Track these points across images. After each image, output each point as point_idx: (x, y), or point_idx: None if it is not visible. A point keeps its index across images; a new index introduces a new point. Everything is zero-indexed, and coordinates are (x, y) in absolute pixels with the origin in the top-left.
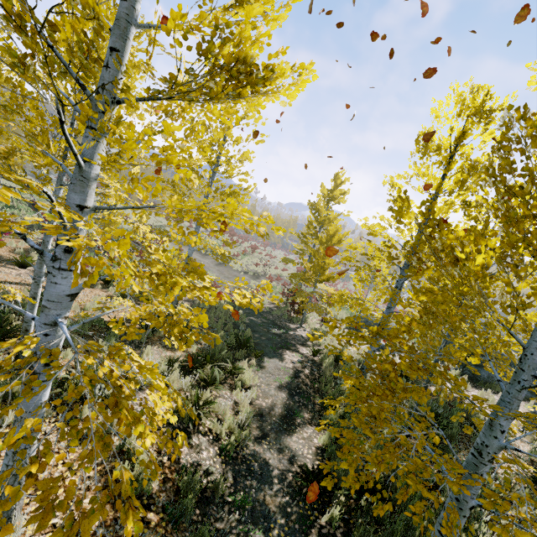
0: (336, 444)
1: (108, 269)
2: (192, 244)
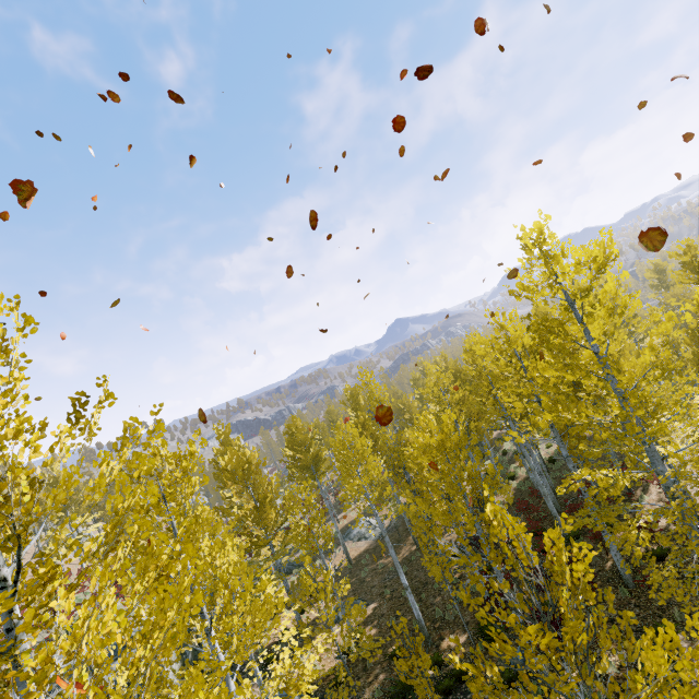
0: None
1: None
2: None
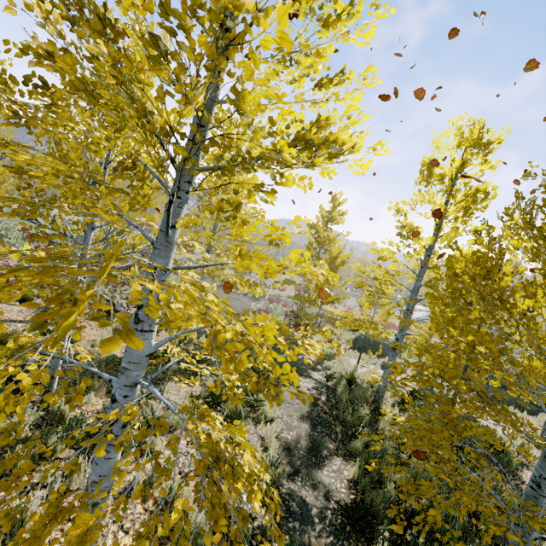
0: (365, 475)
1: (265, 357)
2: (257, 296)
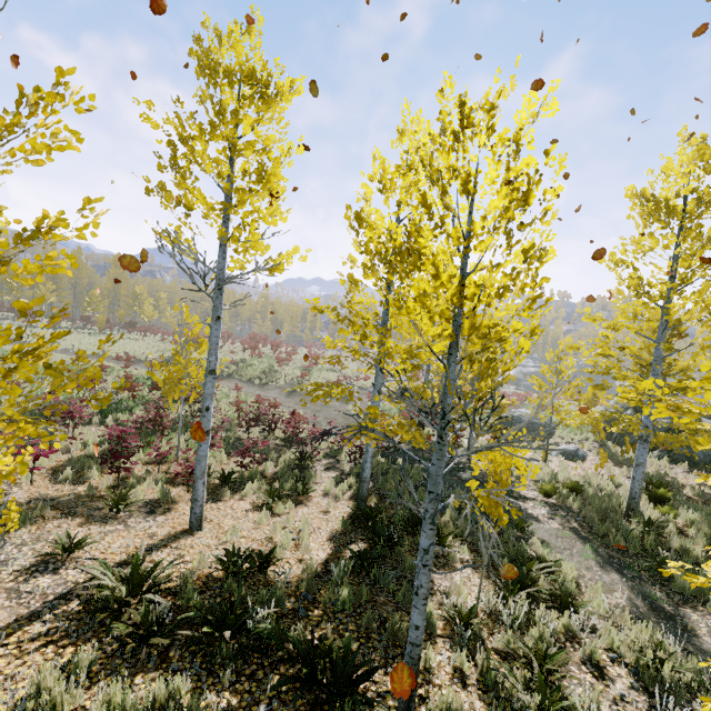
0: None
1: None
2: None
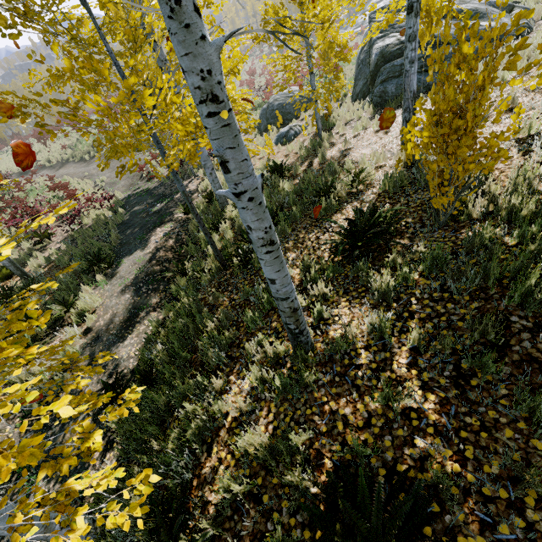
0: None
1: None
2: None
